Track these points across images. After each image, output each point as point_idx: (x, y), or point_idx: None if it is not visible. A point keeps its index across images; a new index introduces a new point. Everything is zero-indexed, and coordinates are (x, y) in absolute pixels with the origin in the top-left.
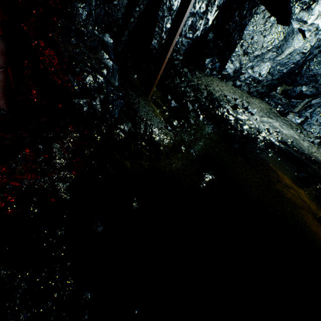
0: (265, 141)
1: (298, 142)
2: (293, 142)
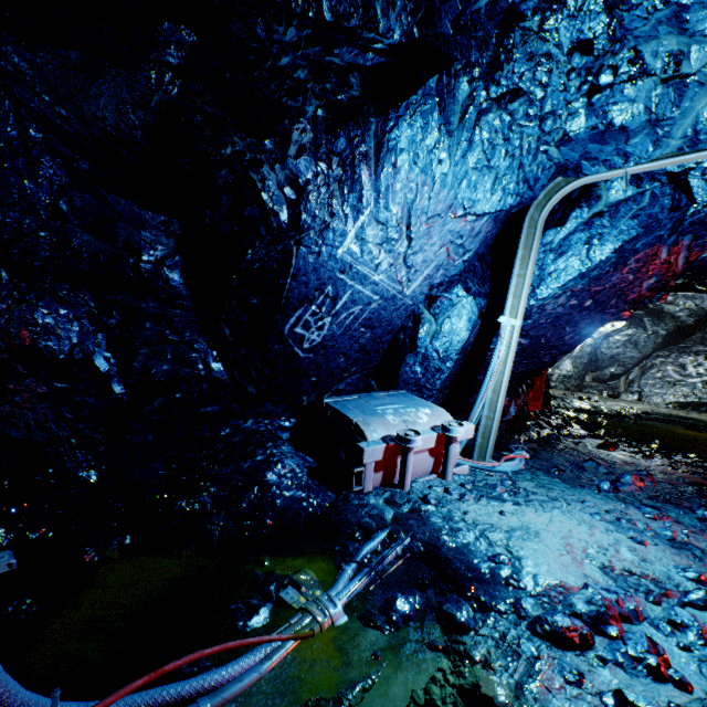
0: (631, 417)
1: (655, 410)
2: (652, 410)
